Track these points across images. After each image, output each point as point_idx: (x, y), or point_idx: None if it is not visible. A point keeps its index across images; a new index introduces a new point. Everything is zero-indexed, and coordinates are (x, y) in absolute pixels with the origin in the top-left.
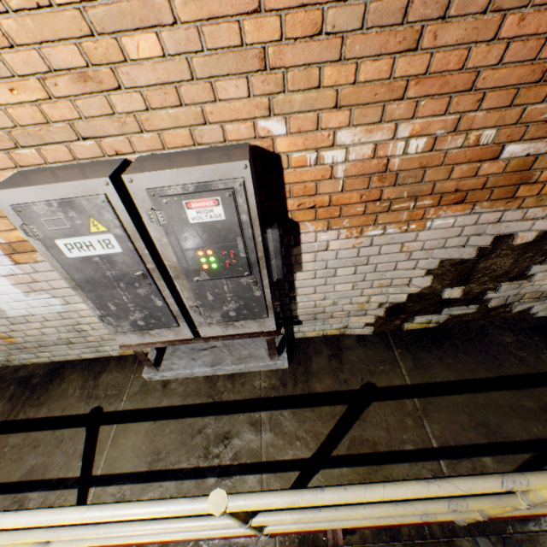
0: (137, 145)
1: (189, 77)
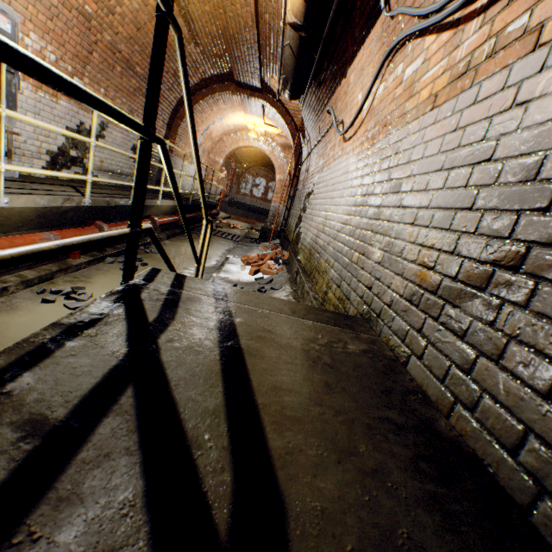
0: None
1: None
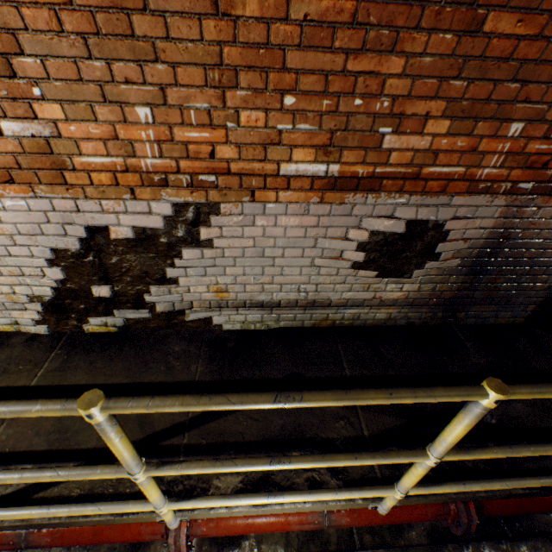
0: None
1: None
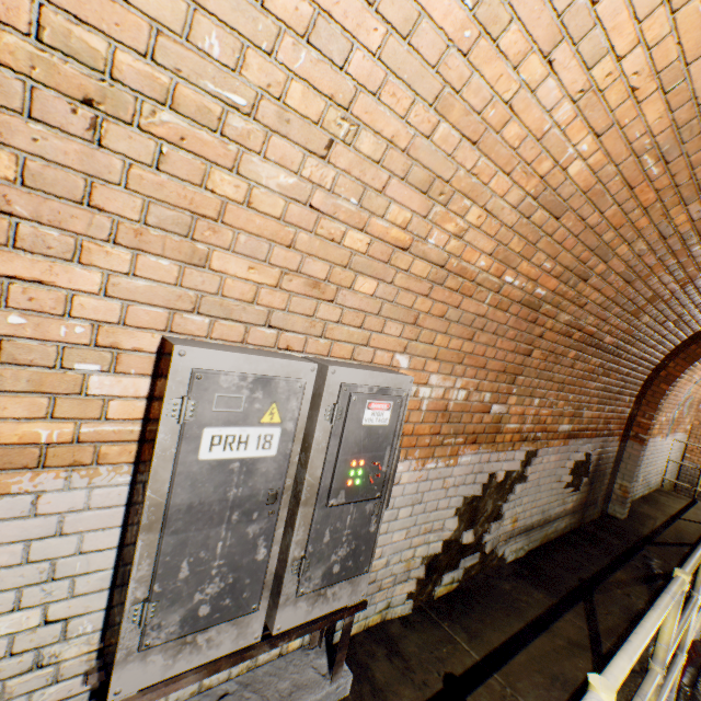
0: (309, 346)
1: (376, 312)
